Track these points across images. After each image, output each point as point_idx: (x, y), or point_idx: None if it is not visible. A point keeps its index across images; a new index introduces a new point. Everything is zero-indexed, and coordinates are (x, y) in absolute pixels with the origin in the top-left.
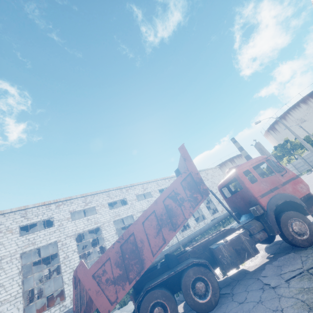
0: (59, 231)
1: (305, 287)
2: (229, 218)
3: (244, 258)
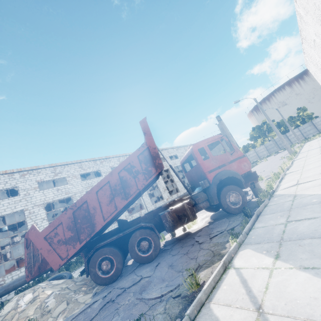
0: (25, 200)
1: (219, 242)
2: None
3: (184, 222)
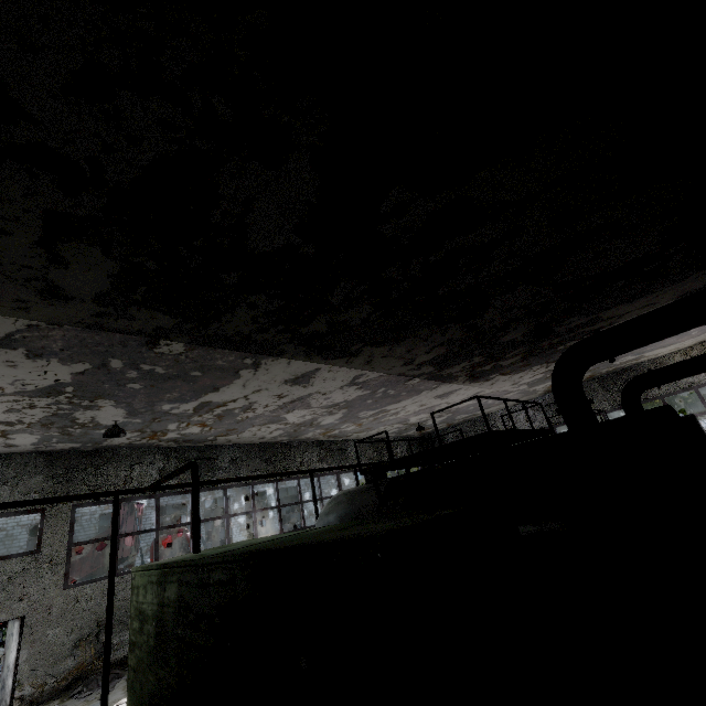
0: None
1: None
2: None
3: None
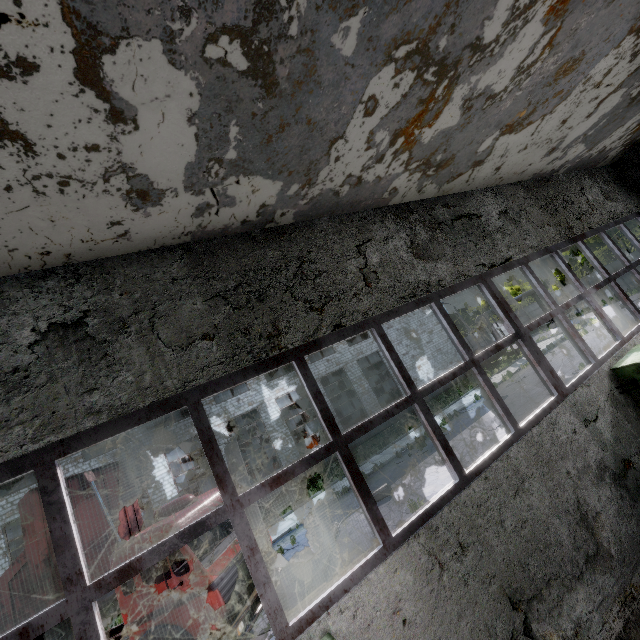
0: None
1: None
2: (398, 427)
3: None
